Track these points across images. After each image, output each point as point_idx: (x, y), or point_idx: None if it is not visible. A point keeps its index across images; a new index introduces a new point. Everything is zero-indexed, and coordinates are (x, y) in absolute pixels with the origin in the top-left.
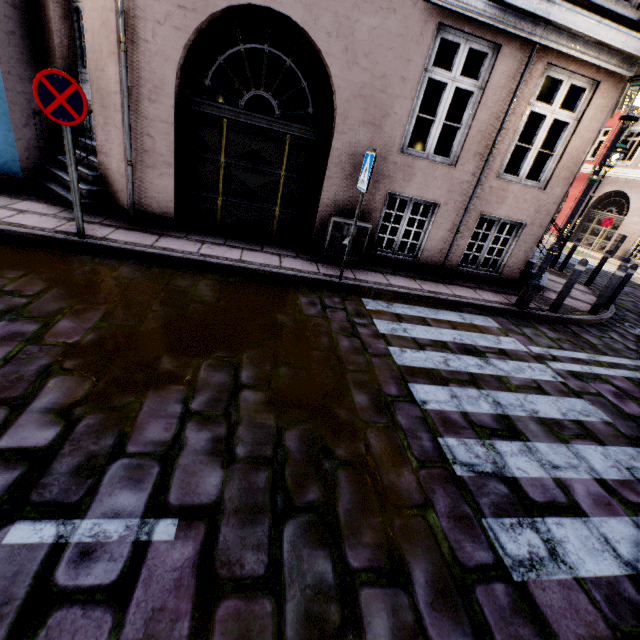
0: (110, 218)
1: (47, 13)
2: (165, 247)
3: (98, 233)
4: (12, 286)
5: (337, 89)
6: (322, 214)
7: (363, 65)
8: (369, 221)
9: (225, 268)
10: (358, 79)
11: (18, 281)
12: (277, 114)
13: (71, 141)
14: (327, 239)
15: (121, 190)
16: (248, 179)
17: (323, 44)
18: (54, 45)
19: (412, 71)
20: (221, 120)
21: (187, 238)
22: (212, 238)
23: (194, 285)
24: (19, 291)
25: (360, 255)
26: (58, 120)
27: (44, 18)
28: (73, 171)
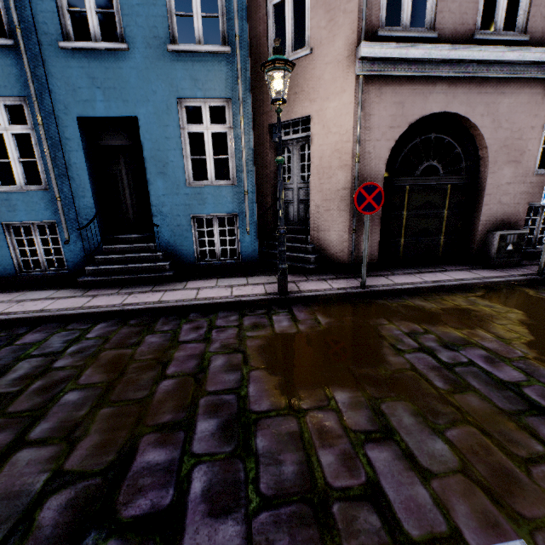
0: (333, 273)
1: (264, 156)
2: (405, 282)
3: (356, 284)
4: (402, 328)
5: (488, 146)
6: (481, 232)
7: (504, 127)
8: (515, 228)
9: (459, 287)
10: (502, 136)
11: (396, 325)
12: (441, 173)
13: (368, 223)
14: (493, 249)
15: (340, 251)
16: (422, 221)
17: (478, 122)
18: (268, 173)
19: (537, 121)
20: (404, 187)
21: (396, 273)
22: (405, 270)
23: (472, 303)
24: (413, 331)
25: (519, 255)
26: (364, 212)
27: (259, 159)
28: (366, 243)
